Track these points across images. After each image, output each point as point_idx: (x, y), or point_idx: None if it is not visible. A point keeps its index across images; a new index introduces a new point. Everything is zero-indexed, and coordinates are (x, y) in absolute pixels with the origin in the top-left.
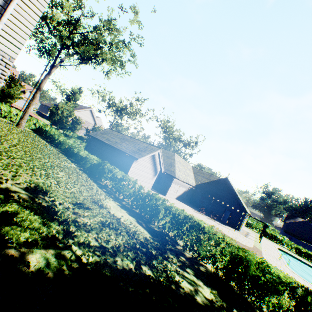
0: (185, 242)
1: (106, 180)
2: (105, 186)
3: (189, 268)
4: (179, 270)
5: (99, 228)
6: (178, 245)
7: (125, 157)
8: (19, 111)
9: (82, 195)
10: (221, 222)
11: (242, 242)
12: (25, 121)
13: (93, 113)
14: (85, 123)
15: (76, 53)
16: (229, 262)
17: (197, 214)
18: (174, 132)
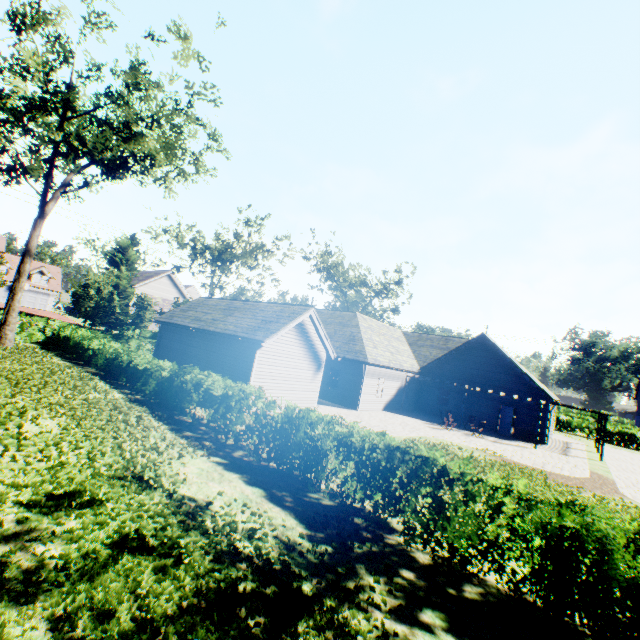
0: (405, 523)
1: (192, 408)
2: (192, 424)
3: (430, 606)
4: (395, 632)
5: (88, 571)
6: (393, 533)
7: (237, 346)
8: (2, 312)
9: (91, 467)
10: (498, 436)
11: (561, 471)
12: (13, 328)
13: (175, 281)
14: (162, 304)
15: (93, 163)
16: (545, 555)
17: (439, 431)
18: (346, 272)
